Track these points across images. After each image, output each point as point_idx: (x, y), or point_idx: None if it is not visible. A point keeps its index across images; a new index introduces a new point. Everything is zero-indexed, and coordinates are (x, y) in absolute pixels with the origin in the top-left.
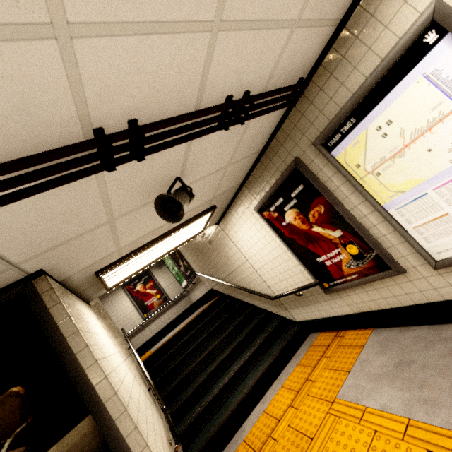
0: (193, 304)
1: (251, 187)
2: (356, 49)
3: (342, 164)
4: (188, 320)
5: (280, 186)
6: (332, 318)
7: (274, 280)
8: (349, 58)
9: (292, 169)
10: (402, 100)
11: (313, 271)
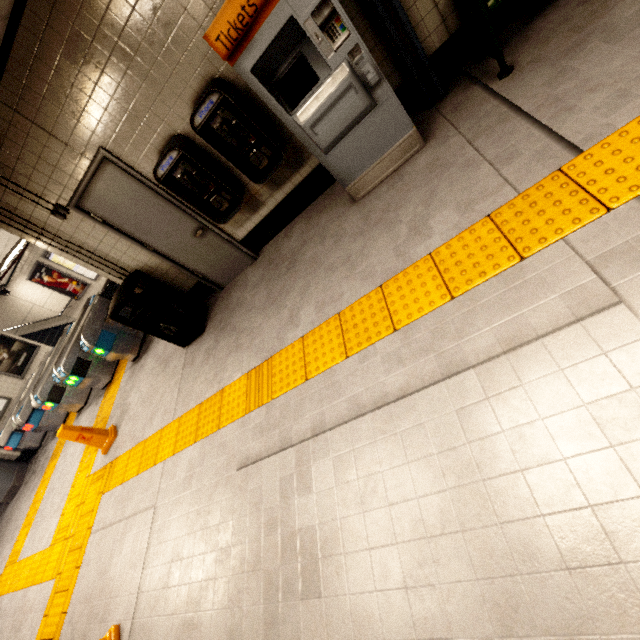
0: None
1: (20, 272)
2: None
3: (54, 262)
4: None
5: (35, 270)
6: None
7: (55, 307)
8: None
9: (37, 264)
10: None
11: (69, 295)
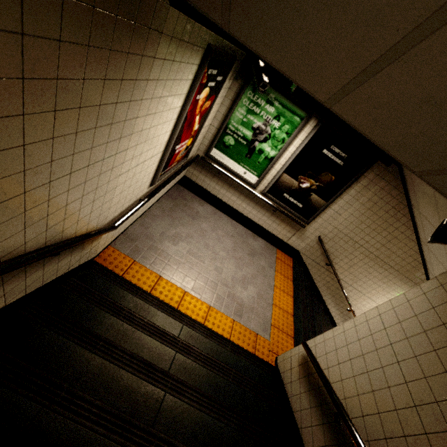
0: (187, 179)
1: None
2: None
3: None
4: (257, 268)
5: None
6: None
7: None
8: None
9: None
10: None
11: None
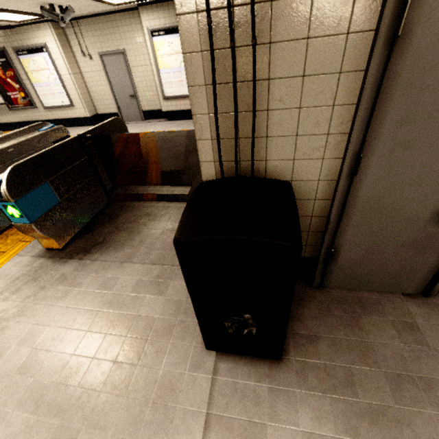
0: None
1: None
2: (29, 35)
3: (22, 63)
4: None
5: None
6: (11, 123)
7: None
8: (27, 35)
9: (2, 50)
10: (39, 58)
11: (5, 98)
